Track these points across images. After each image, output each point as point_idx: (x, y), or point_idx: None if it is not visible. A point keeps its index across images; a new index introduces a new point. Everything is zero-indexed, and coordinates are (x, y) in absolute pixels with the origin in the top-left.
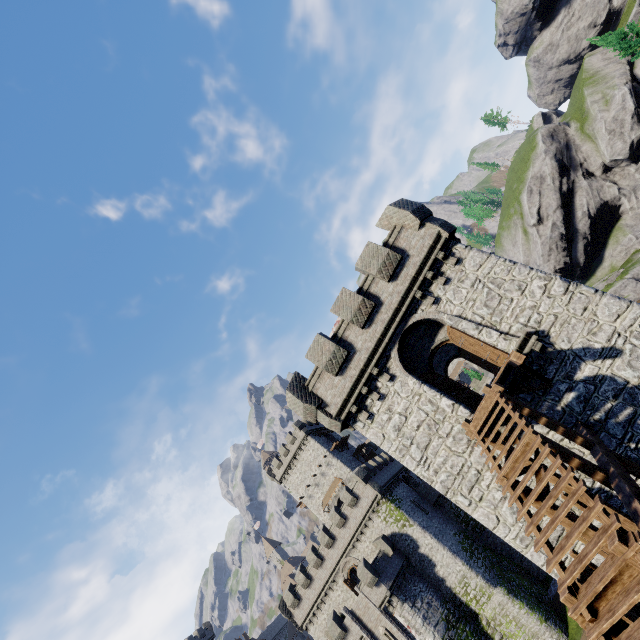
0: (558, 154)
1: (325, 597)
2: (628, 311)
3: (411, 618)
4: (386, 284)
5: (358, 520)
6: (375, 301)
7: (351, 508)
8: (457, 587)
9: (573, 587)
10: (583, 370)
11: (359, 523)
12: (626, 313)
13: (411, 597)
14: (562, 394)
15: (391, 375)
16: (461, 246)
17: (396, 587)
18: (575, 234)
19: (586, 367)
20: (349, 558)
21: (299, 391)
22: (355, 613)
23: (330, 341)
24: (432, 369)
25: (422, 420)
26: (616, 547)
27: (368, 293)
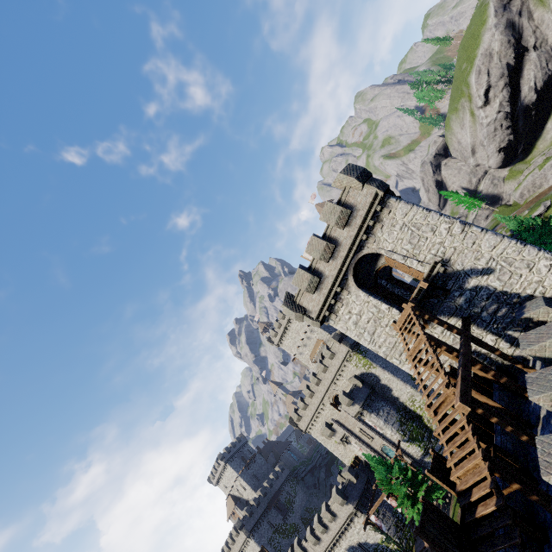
0: (508, 26)
1: (319, 414)
2: (501, 244)
3: (376, 421)
4: (342, 231)
5: (337, 367)
6: (335, 243)
7: (331, 360)
8: (407, 402)
9: (430, 404)
10: (470, 283)
11: (337, 369)
12: (499, 245)
13: (376, 410)
14: (456, 298)
15: (349, 291)
16: (393, 200)
17: (365, 405)
18: (520, 111)
19: (471, 281)
20: (332, 390)
21: (291, 305)
22: (339, 421)
23: (307, 273)
24: (376, 283)
25: (370, 317)
26: (444, 389)
27: (330, 238)
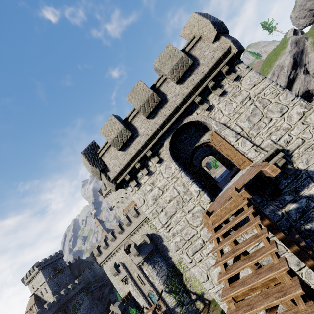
0: (296, 55)
1: (113, 254)
2: None
3: (151, 272)
4: (174, 85)
5: (137, 224)
6: (162, 98)
7: (134, 218)
8: (176, 262)
9: None
10: (310, 189)
11: (137, 225)
12: None
13: (153, 263)
14: (286, 203)
15: (160, 159)
16: (244, 65)
17: (147, 258)
18: None
19: (313, 187)
20: (128, 240)
21: (90, 156)
22: (125, 265)
23: (120, 122)
24: (192, 161)
25: (174, 196)
26: None
27: (158, 90)
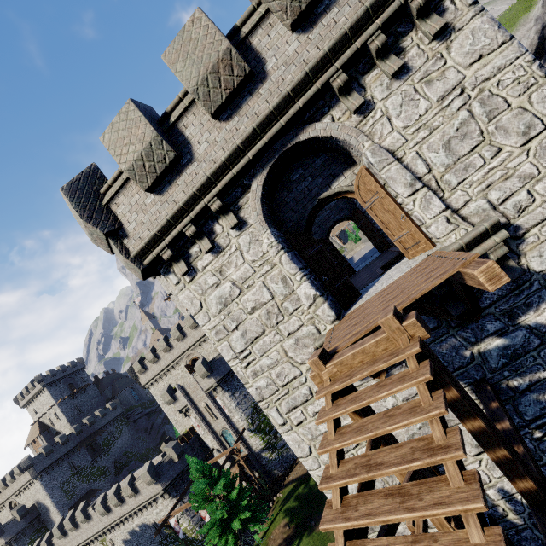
0: None
1: (168, 372)
2: None
3: (228, 402)
4: (286, 34)
5: None
6: (254, 67)
7: None
8: None
9: None
10: (541, 312)
11: None
12: None
13: (233, 389)
14: (485, 336)
15: (240, 220)
16: None
17: (223, 381)
18: None
19: None
20: (194, 352)
21: (84, 198)
22: (186, 390)
23: (147, 121)
24: (309, 229)
25: (262, 302)
26: None
27: (246, 44)
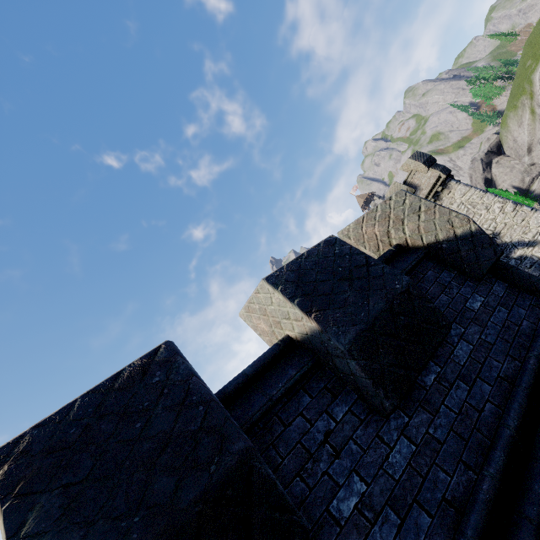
0: None
1: None
2: None
3: None
4: None
5: None
6: None
7: None
8: None
9: None
10: (516, 253)
11: None
12: None
13: None
14: None
15: None
16: (453, 182)
17: None
18: None
19: (518, 251)
20: None
21: None
22: None
23: None
24: None
25: None
26: None
27: None
